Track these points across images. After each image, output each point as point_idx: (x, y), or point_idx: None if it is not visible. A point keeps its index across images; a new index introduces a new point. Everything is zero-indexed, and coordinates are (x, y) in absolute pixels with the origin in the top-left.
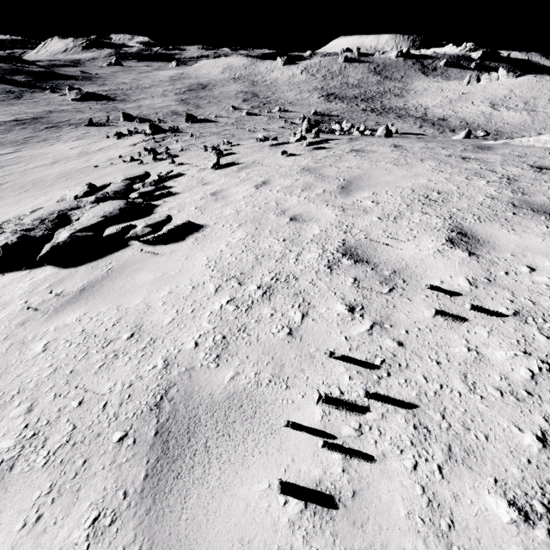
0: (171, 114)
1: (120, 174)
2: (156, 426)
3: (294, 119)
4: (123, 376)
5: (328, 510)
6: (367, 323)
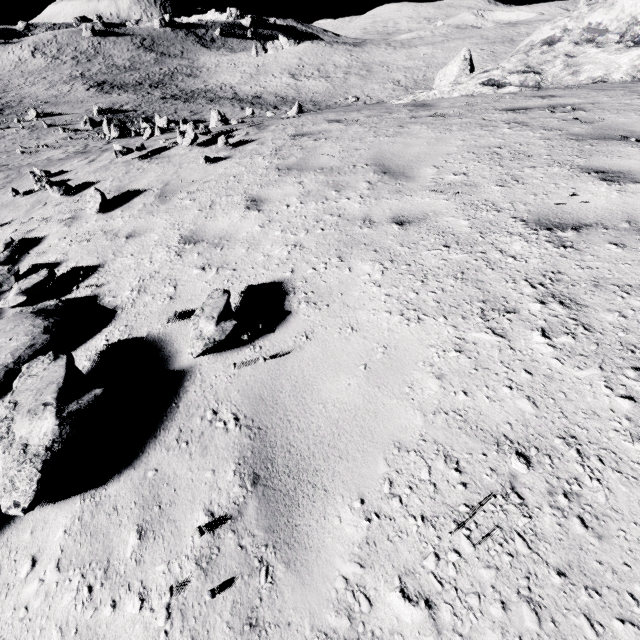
0: None
1: None
2: None
3: (73, 124)
4: None
5: None
6: None
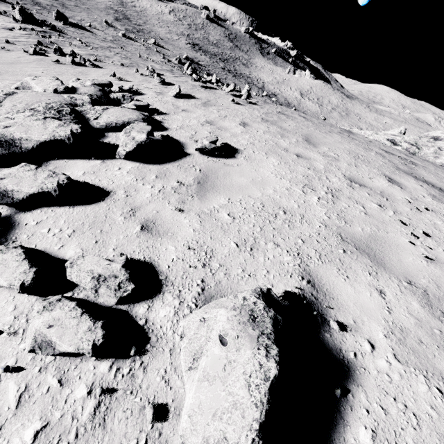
0: (32, 2)
1: (38, 67)
2: (353, 247)
3: (169, 57)
4: (309, 230)
5: (433, 262)
6: (391, 211)
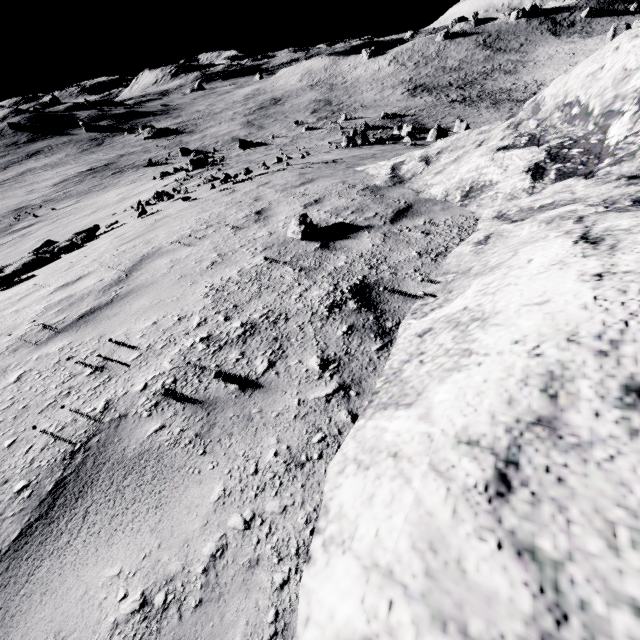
0: (230, 142)
1: None
2: None
3: (357, 127)
4: None
5: None
6: None
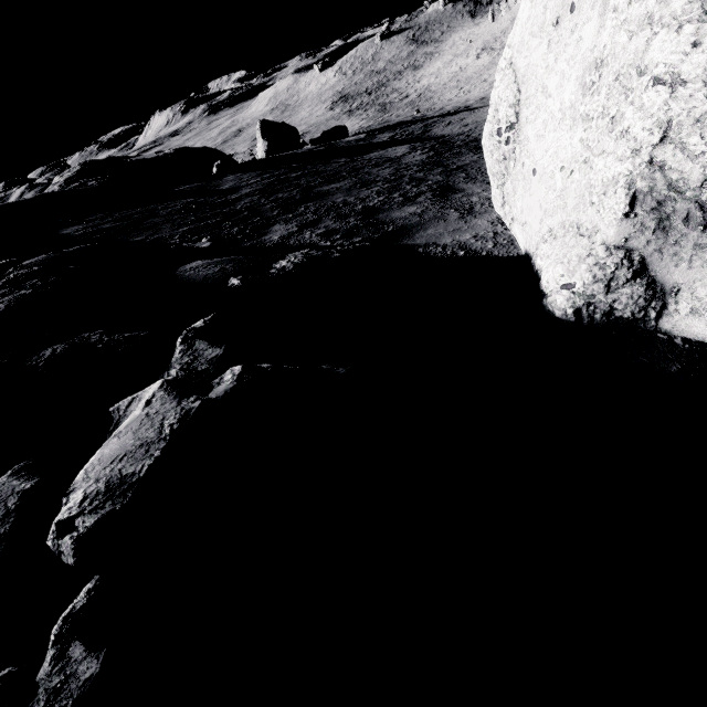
0: None
1: None
2: None
3: None
4: None
5: None
6: None
